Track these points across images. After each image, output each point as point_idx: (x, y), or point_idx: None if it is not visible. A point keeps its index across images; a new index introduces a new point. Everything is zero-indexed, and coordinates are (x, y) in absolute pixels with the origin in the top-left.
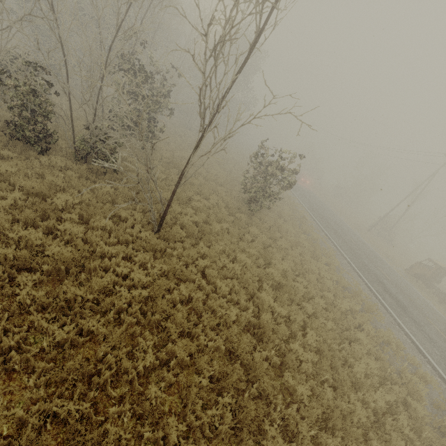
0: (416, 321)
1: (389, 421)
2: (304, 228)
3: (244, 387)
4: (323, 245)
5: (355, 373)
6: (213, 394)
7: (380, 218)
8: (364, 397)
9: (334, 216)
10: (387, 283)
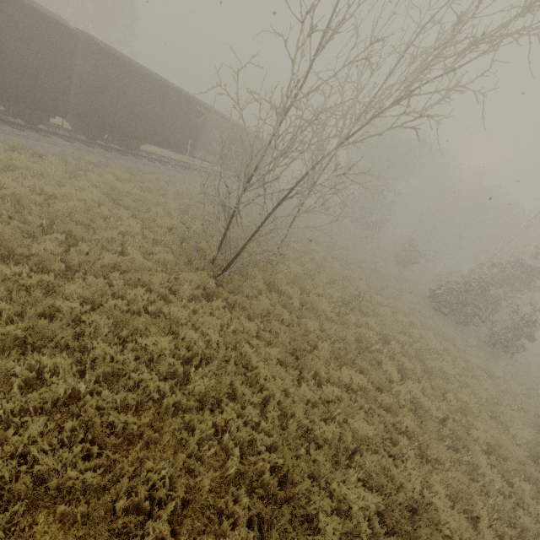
0: None
1: None
2: None
3: None
4: None
5: None
6: None
7: None
8: None
9: None
10: None
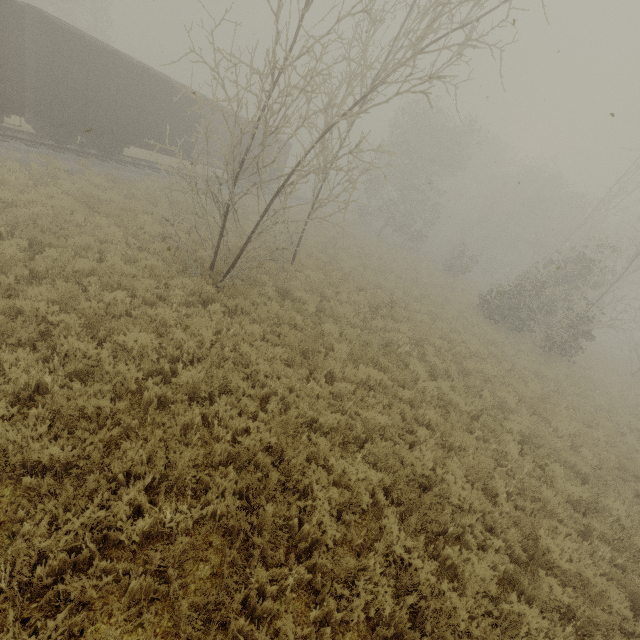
0: None
1: None
2: None
3: None
4: None
5: None
6: None
7: None
8: None
9: None
10: None
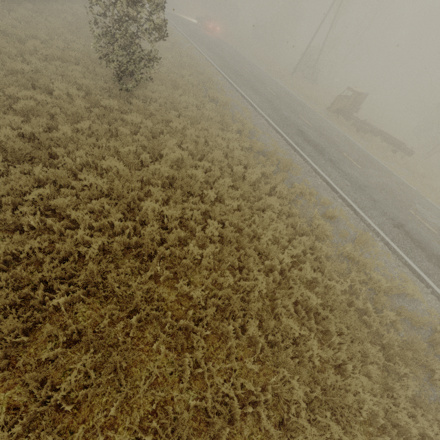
0: (332, 160)
1: (295, 273)
2: (210, 94)
3: (125, 324)
4: (237, 109)
5: (263, 243)
6: (81, 352)
7: (302, 54)
8: (272, 263)
9: (253, 67)
10: (307, 130)
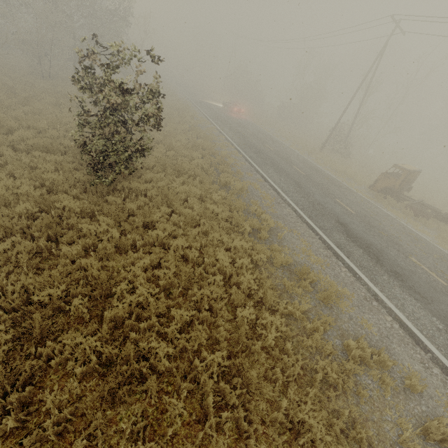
0: (398, 274)
1: None
2: (222, 179)
3: None
4: (255, 196)
5: None
6: None
7: (331, 130)
8: None
9: (277, 144)
10: (349, 221)
